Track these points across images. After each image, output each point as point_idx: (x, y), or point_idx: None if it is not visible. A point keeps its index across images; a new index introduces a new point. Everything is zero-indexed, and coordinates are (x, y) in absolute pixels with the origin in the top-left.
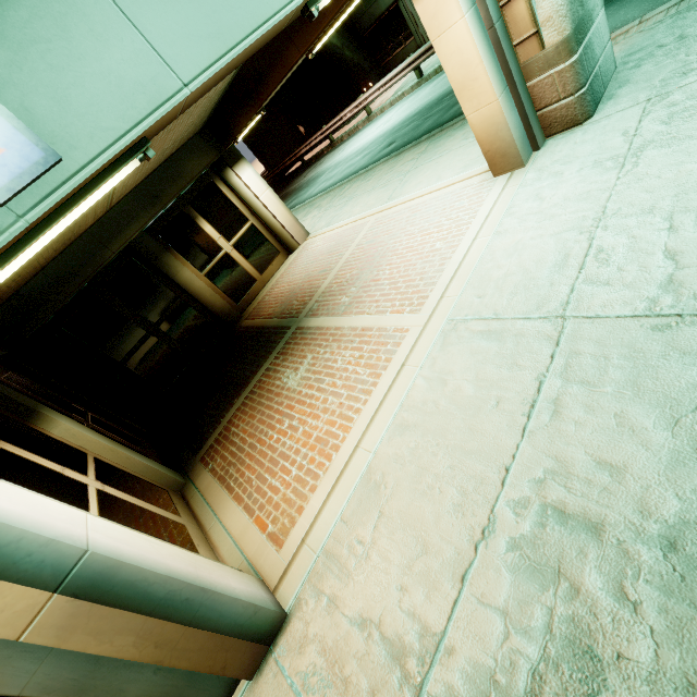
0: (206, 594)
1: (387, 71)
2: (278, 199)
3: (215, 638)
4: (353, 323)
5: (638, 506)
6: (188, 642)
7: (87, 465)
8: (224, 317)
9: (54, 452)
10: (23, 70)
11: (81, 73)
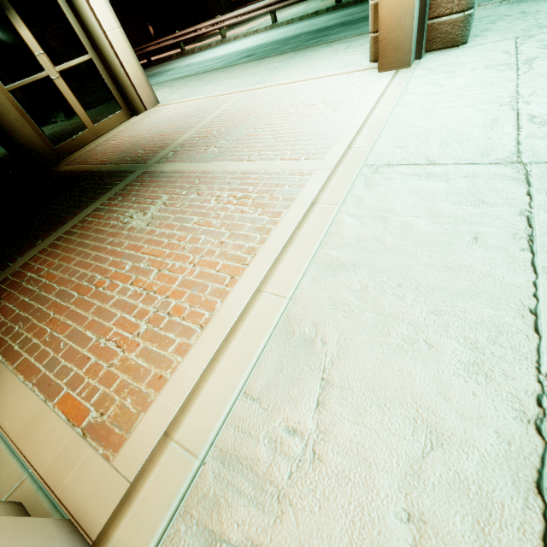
0: None
1: None
2: (129, 47)
3: None
4: (229, 168)
5: None
6: None
7: None
8: (33, 155)
9: None
10: None
11: None
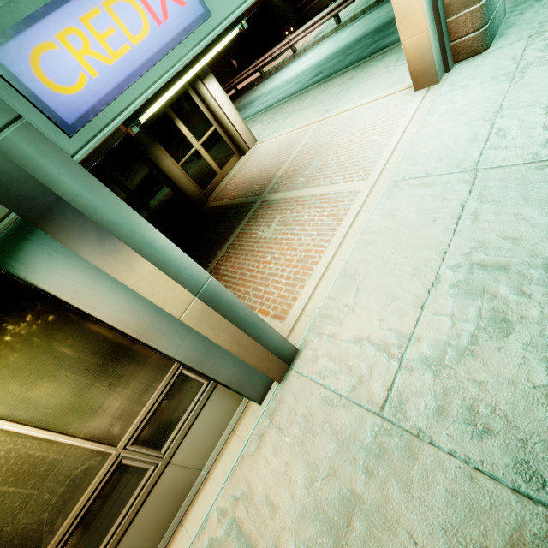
0: (262, 322)
1: (305, 18)
2: (235, 110)
3: (264, 351)
4: (312, 193)
5: (530, 254)
6: (253, 349)
7: None
8: (195, 200)
9: None
10: None
11: None
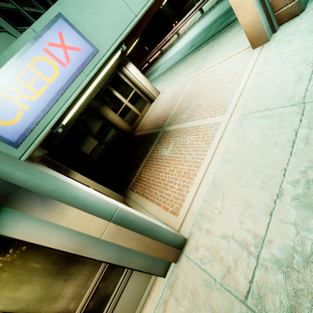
0: (158, 227)
1: (183, 14)
2: (145, 78)
3: (162, 245)
4: (191, 125)
5: None
6: (153, 245)
7: None
8: (128, 132)
9: None
10: (83, 16)
11: (101, 15)
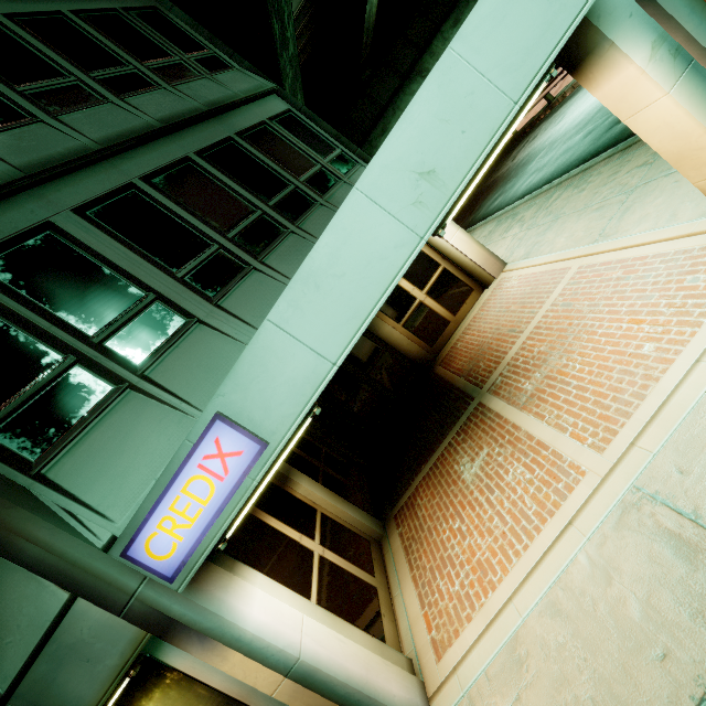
0: (371, 700)
1: None
2: (469, 237)
3: None
4: (530, 429)
5: None
6: None
7: (316, 526)
8: (420, 362)
9: (297, 517)
10: (248, 399)
11: (274, 387)
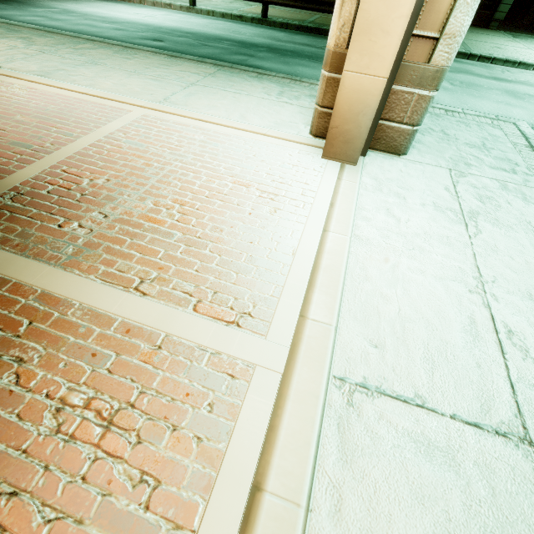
0: None
1: None
2: None
3: None
4: (98, 302)
5: None
6: None
7: None
8: None
9: None
10: None
11: None
